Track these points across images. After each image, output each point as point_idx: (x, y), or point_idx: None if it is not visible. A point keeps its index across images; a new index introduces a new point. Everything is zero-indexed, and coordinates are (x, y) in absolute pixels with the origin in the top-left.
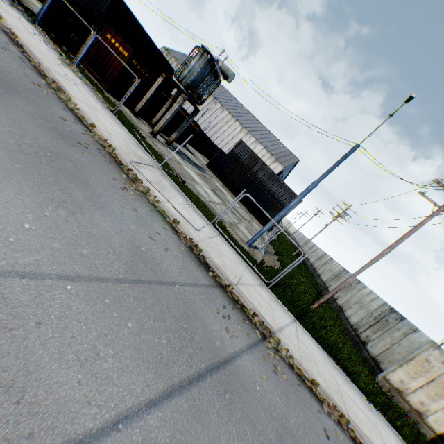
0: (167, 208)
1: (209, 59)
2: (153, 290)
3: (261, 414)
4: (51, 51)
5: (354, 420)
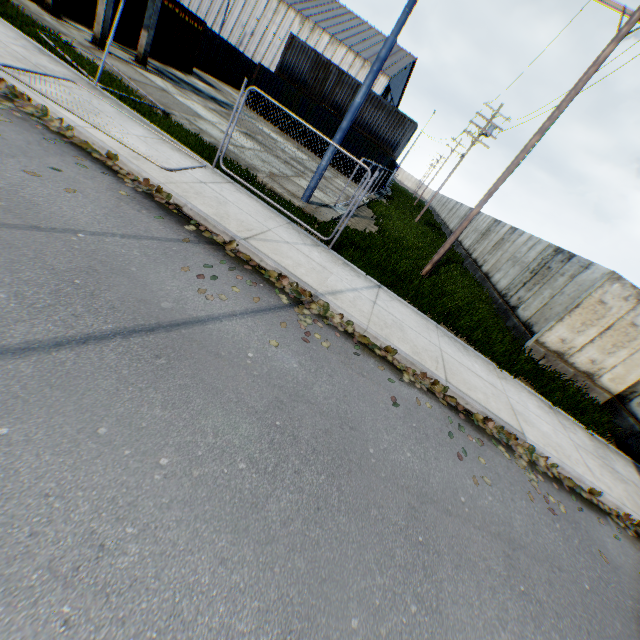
0: (90, 136)
1: None
2: (2, 235)
3: (243, 383)
4: None
5: (458, 387)
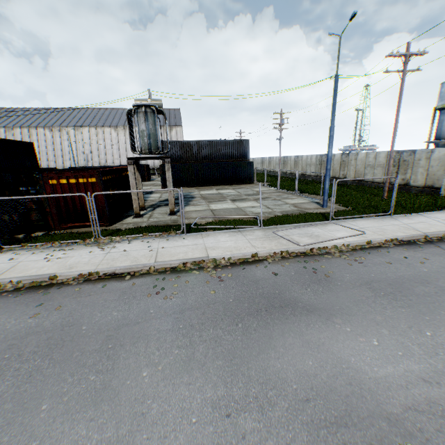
0: (356, 242)
1: (153, 110)
2: None
3: None
4: (76, 250)
5: None
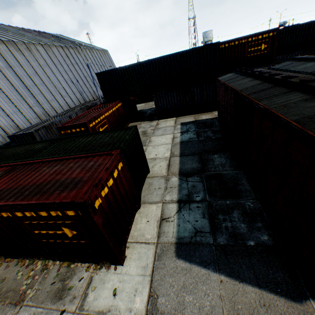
0: None
1: None
2: None
3: None
4: None
5: None
